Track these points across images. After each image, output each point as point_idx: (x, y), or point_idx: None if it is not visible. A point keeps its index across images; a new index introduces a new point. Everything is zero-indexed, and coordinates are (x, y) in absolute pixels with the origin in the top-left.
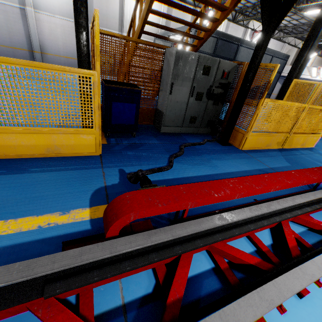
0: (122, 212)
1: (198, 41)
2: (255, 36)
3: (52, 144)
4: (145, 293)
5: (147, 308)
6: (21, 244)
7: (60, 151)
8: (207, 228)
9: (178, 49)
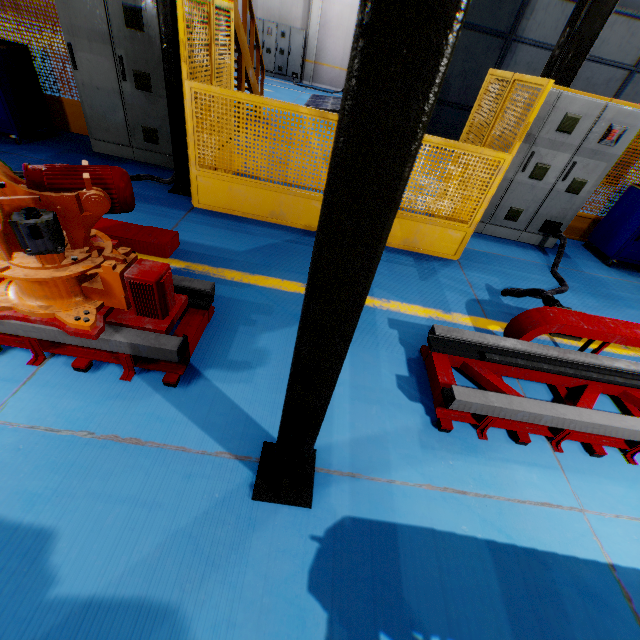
0: None
1: None
2: None
3: None
4: None
5: None
6: None
7: None
8: None
9: None
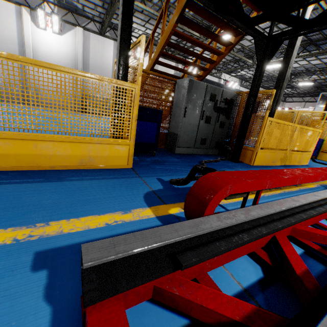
0: (217, 185)
1: (197, 79)
2: (228, 85)
3: (87, 154)
4: (258, 278)
5: (271, 291)
6: (96, 240)
7: (93, 163)
8: (289, 207)
9: (190, 79)
